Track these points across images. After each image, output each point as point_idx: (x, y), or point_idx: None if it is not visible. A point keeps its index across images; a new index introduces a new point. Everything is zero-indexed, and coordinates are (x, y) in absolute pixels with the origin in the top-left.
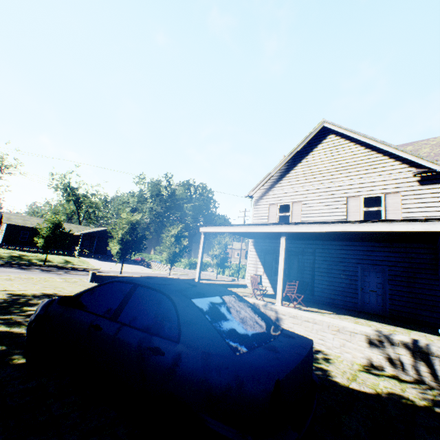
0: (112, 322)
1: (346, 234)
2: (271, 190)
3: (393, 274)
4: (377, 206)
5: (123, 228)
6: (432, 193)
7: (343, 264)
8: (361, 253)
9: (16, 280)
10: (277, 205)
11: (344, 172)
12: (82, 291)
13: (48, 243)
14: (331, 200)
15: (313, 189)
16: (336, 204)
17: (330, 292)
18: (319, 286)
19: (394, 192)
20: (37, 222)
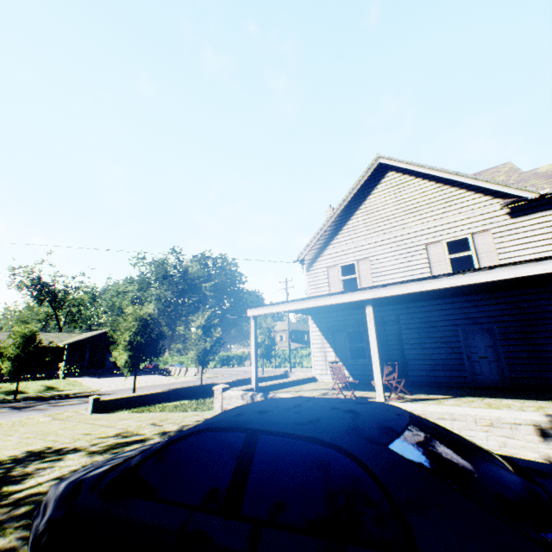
0: (230, 522)
1: (441, 290)
2: (326, 248)
3: (504, 332)
4: (459, 251)
5: (130, 328)
6: (528, 226)
7: (438, 329)
8: (458, 311)
9: None
10: (337, 266)
11: (415, 215)
12: (138, 457)
13: (18, 366)
14: (406, 251)
15: (380, 240)
16: (414, 255)
17: (429, 368)
18: (413, 362)
19: (483, 230)
20: None
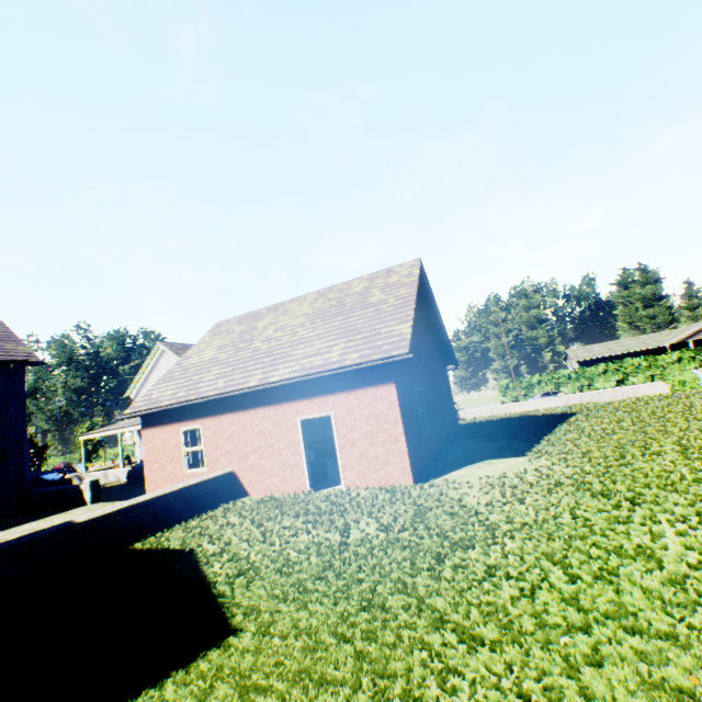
0: None
1: None
2: (142, 389)
3: None
4: None
5: None
6: None
7: None
8: None
9: None
10: None
11: None
12: None
13: None
14: None
15: None
16: None
17: None
18: None
19: None
20: None
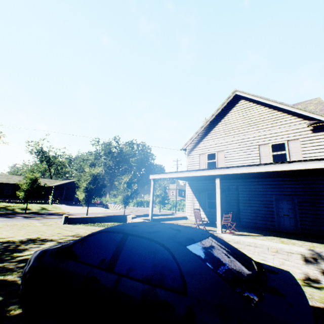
0: (109, 273)
1: (263, 173)
2: (199, 143)
3: (300, 201)
4: (280, 150)
5: (87, 179)
6: (323, 138)
7: (261, 196)
8: (274, 186)
9: (3, 227)
10: (205, 154)
11: (254, 127)
12: (73, 241)
13: (28, 195)
14: (247, 148)
15: (232, 141)
16: (251, 151)
17: (253, 218)
18: (244, 214)
19: (294, 139)
20: (18, 179)
